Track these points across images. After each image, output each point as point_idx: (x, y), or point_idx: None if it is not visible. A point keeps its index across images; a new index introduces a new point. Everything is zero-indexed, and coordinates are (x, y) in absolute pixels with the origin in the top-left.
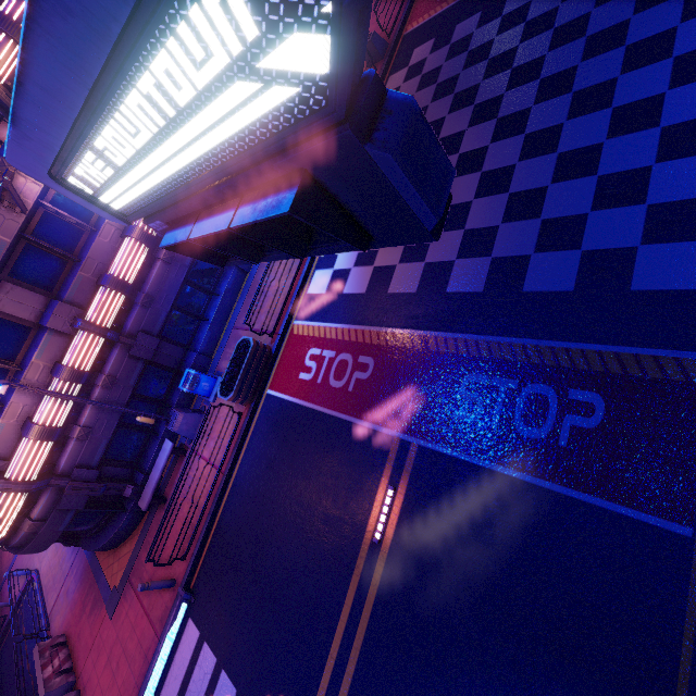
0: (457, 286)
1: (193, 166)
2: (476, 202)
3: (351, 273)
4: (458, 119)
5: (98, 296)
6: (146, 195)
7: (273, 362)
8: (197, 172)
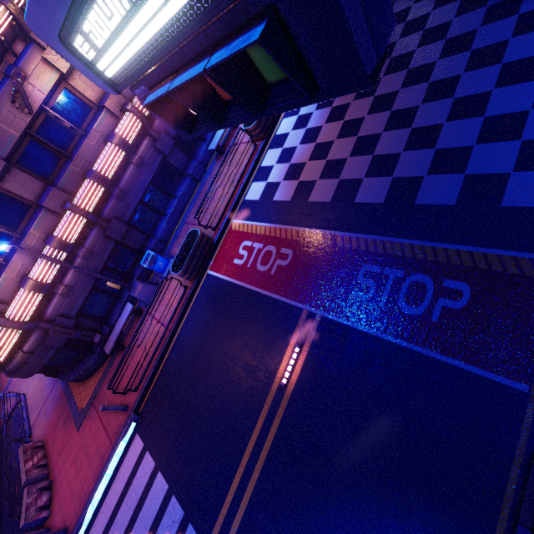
0: (363, 198)
1: (178, 17)
2: (385, 134)
3: (281, 185)
4: None
5: (84, 186)
6: (135, 57)
7: (214, 250)
8: (181, 23)
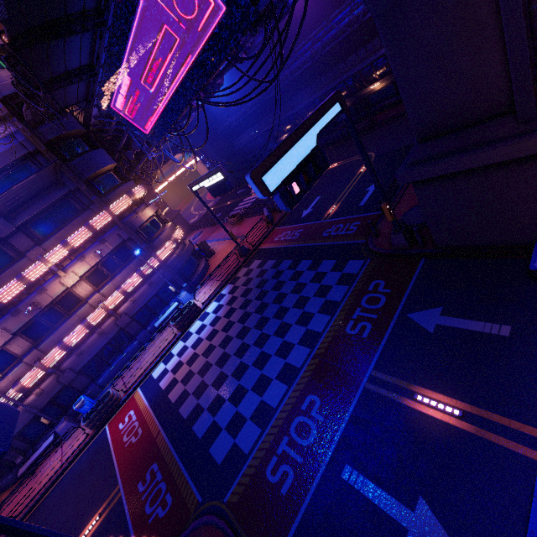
0: (183, 409)
1: None
2: (213, 366)
3: (168, 374)
4: (238, 314)
5: (53, 350)
6: None
7: (118, 409)
8: None
